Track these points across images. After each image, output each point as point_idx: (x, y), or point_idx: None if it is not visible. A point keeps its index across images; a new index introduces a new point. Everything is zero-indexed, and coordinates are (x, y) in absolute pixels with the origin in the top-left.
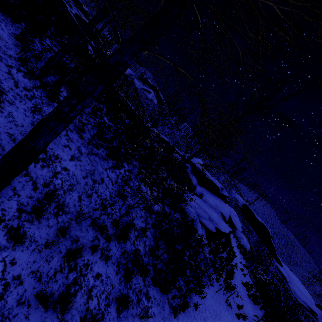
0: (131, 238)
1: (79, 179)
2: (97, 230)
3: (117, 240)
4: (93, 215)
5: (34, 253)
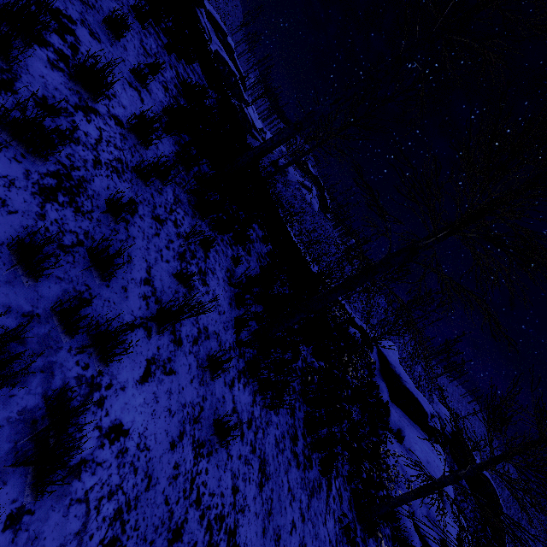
0: None
1: None
2: None
3: None
4: None
5: None
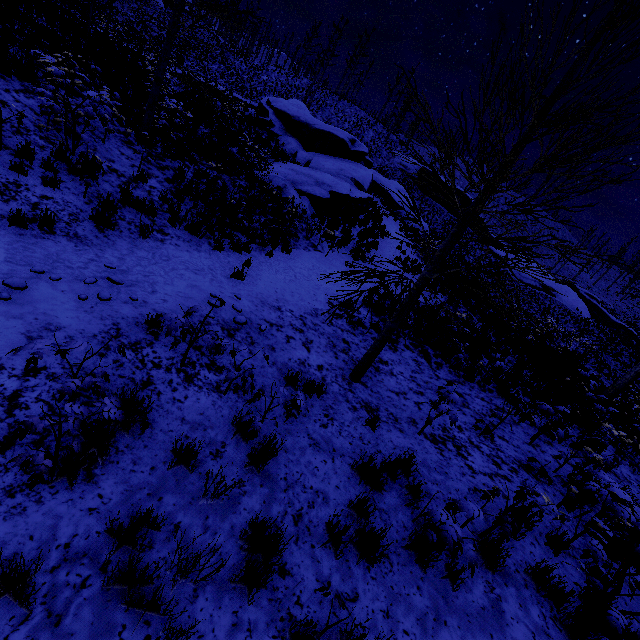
0: (111, 181)
1: None
2: (19, 155)
3: (76, 176)
4: (4, 141)
5: None
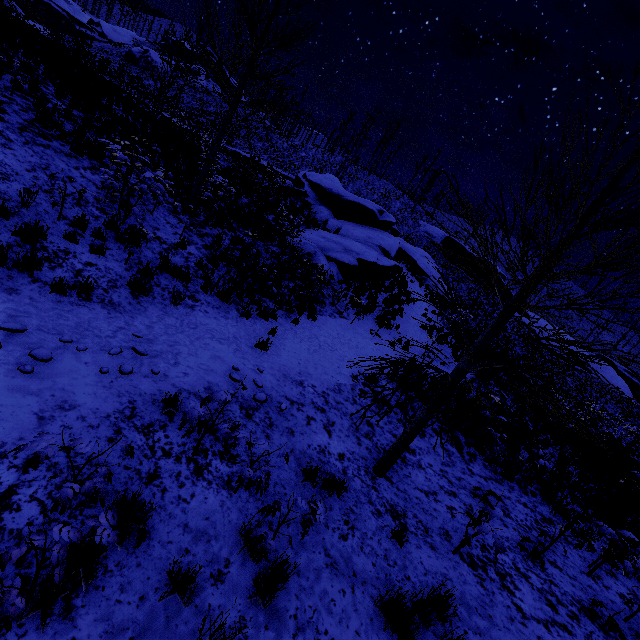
0: (153, 248)
1: (19, 172)
2: (74, 225)
3: (122, 243)
4: (64, 212)
5: None
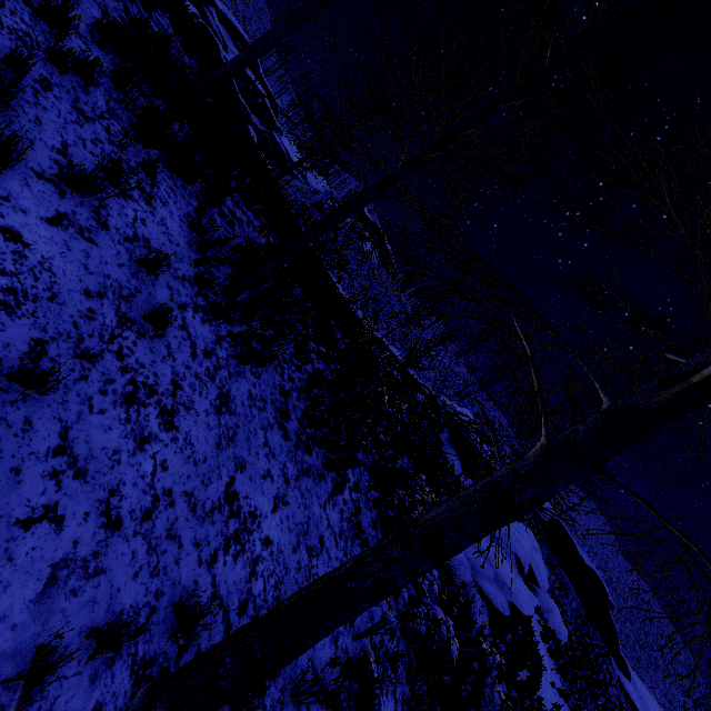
0: (373, 693)
1: (288, 559)
2: (325, 703)
3: None
4: (315, 654)
5: None
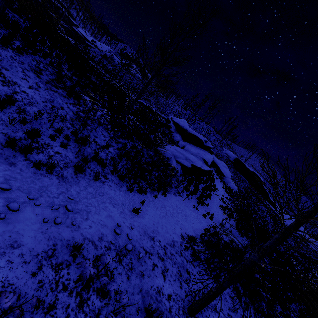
0: (92, 147)
1: (39, 102)
2: (56, 131)
3: (77, 143)
4: (53, 124)
5: (3, 125)
